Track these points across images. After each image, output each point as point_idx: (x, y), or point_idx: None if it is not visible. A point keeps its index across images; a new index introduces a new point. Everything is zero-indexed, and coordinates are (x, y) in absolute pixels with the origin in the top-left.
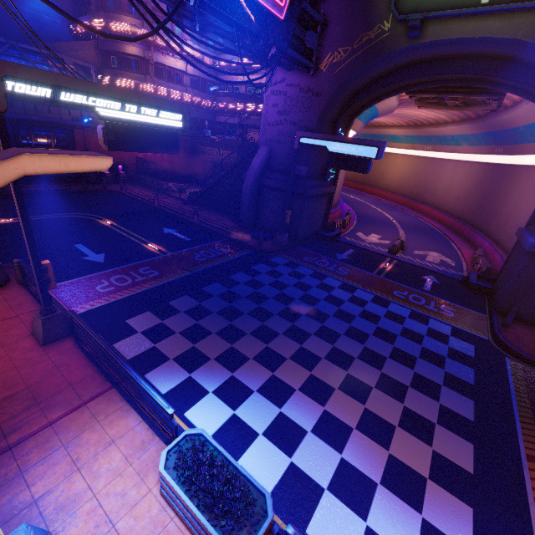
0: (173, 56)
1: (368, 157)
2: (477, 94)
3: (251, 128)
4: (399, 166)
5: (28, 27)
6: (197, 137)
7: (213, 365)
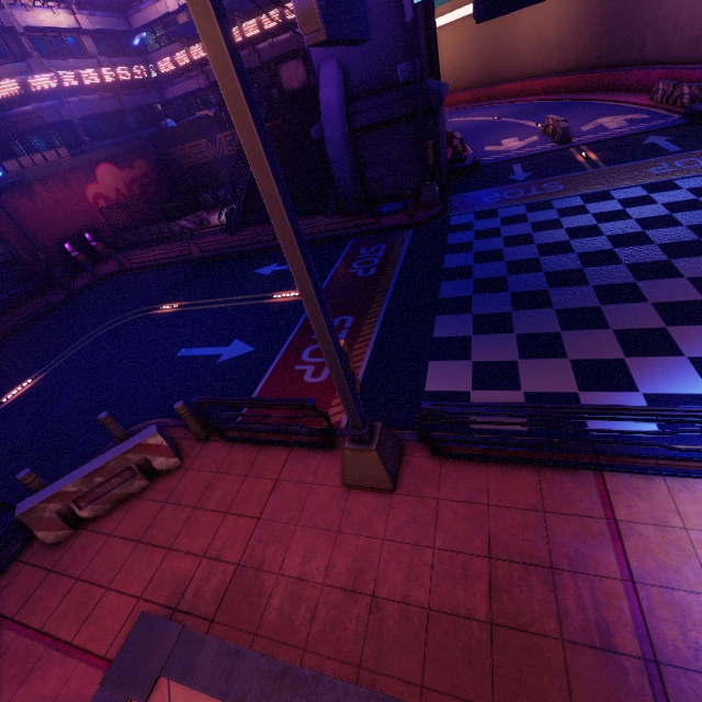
0: (43, 6)
1: None
2: None
3: None
4: (445, 48)
5: None
6: (161, 136)
7: (642, 364)
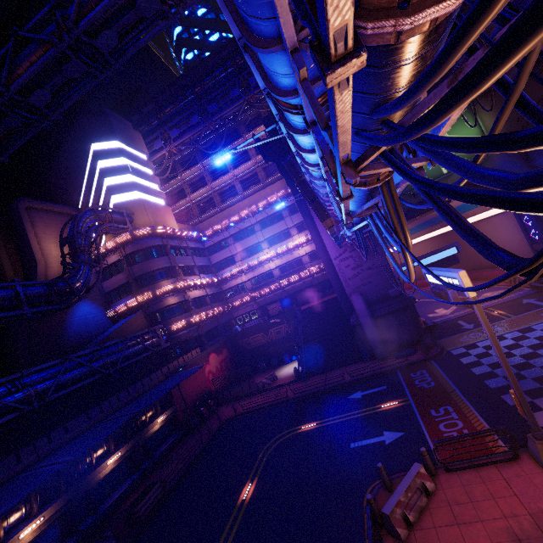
0: (195, 289)
1: (453, 254)
2: None
3: (270, 304)
4: None
5: (79, 331)
6: (236, 335)
7: None
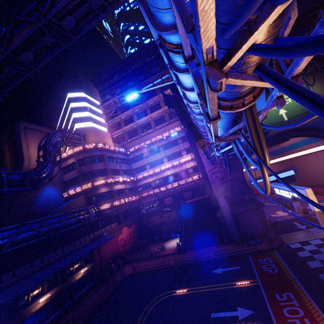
0: (119, 184)
1: (291, 175)
2: (281, 142)
3: (165, 197)
4: None
5: (43, 204)
6: (142, 216)
7: None
